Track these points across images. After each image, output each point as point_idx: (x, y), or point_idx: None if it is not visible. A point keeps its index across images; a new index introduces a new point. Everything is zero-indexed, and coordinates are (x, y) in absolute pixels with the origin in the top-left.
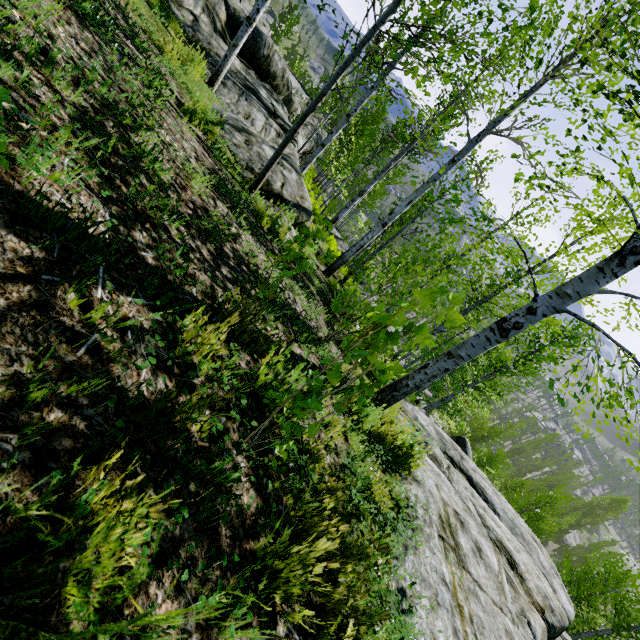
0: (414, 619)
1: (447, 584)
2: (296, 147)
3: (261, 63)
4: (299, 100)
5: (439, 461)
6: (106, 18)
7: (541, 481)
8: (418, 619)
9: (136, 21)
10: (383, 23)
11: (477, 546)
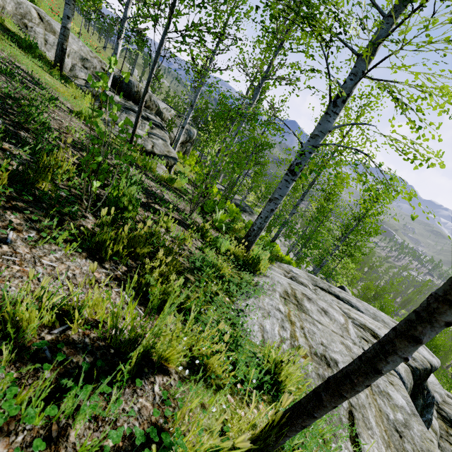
0: (247, 319)
1: (281, 312)
2: (167, 134)
3: (135, 96)
4: (170, 114)
5: (305, 285)
6: (13, 71)
7: None
8: (250, 319)
9: (41, 81)
10: (166, 35)
11: (323, 310)
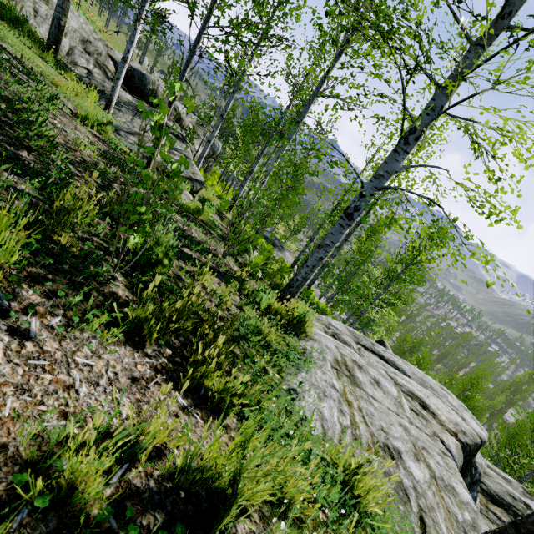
0: (302, 402)
1: (336, 389)
2: (189, 147)
3: (149, 95)
4: (190, 120)
5: (348, 344)
6: None
7: (470, 374)
8: (306, 402)
9: (33, 68)
10: (204, 29)
11: (375, 380)
